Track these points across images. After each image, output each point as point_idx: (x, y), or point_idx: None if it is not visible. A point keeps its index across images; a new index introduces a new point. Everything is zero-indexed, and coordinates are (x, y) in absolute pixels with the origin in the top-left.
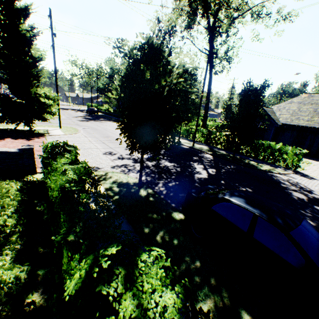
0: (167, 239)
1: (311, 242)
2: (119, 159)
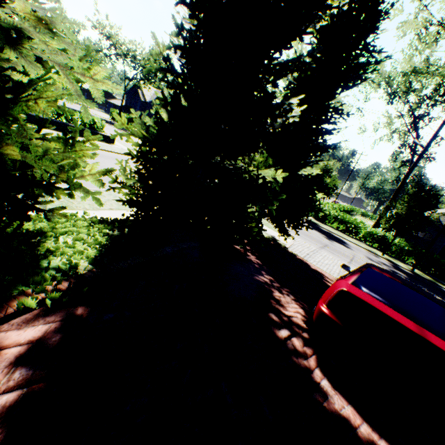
0: None
1: None
2: None
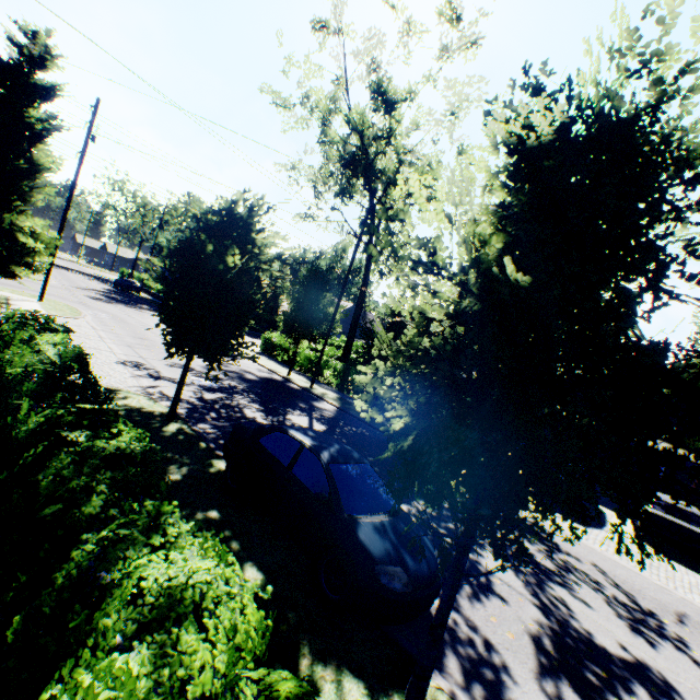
0: (182, 484)
1: (352, 478)
2: (150, 377)
